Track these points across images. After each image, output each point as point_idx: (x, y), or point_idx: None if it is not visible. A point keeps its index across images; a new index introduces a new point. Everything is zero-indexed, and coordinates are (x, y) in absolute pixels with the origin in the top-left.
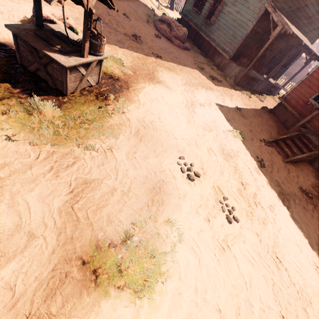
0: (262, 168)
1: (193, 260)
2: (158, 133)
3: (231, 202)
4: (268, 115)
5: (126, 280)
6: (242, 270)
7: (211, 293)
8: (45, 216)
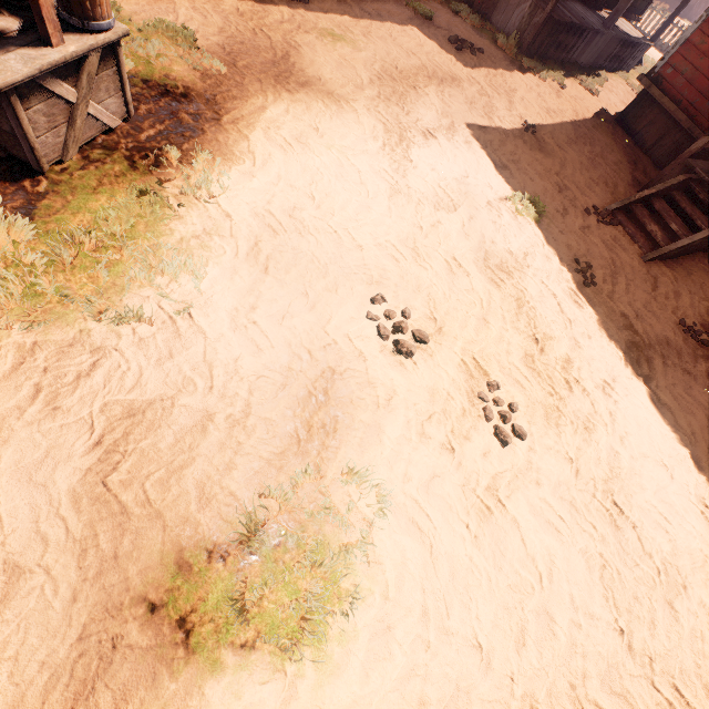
0: (588, 289)
1: (417, 551)
2: (312, 242)
3: (506, 393)
4: (611, 135)
5: (259, 626)
6: (533, 550)
7: (460, 613)
8: (40, 515)
